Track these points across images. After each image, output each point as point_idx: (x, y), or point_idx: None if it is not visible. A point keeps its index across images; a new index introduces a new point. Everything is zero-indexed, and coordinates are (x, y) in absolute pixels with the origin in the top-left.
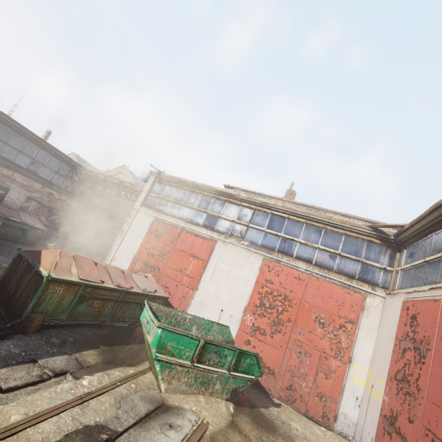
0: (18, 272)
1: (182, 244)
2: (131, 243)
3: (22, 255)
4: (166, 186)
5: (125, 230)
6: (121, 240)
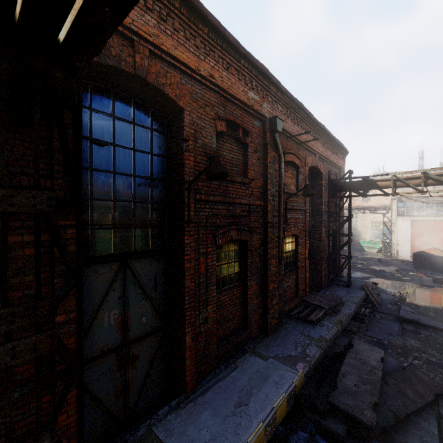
0: (423, 259)
1: (439, 227)
2: (403, 235)
3: (418, 254)
4: (406, 202)
5: (394, 230)
6: (396, 235)
